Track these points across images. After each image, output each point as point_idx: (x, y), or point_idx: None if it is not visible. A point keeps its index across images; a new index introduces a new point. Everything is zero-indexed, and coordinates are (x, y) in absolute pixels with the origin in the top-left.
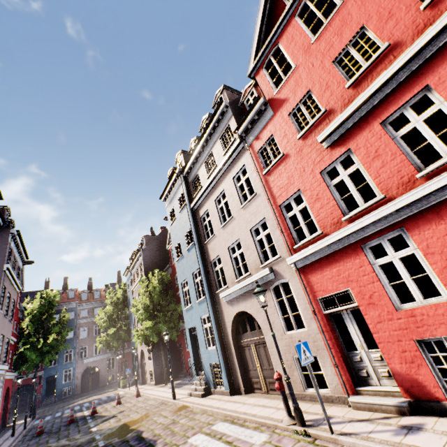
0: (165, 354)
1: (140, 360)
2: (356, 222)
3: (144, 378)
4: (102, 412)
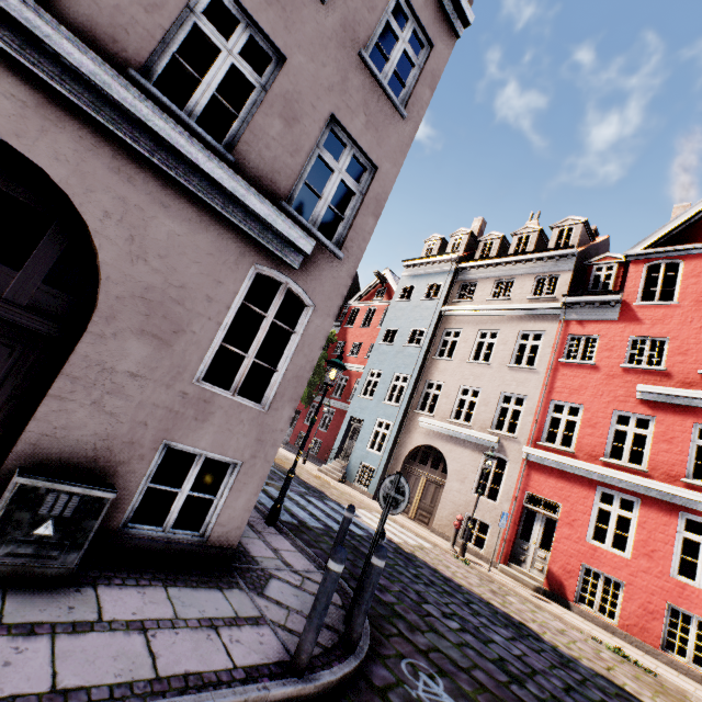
0: None
1: None
2: (611, 470)
3: None
4: None
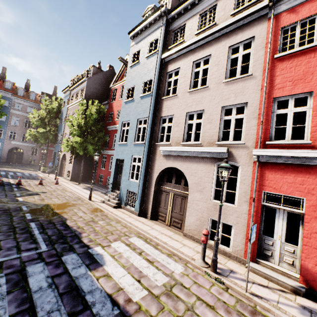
0: (83, 164)
1: (61, 160)
2: None
3: (61, 172)
4: (26, 186)
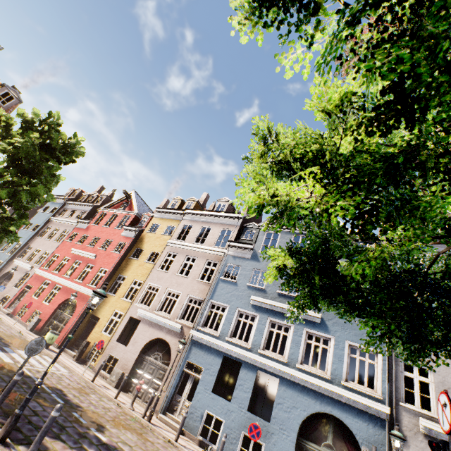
0: None
1: None
2: (49, 273)
3: None
4: None
